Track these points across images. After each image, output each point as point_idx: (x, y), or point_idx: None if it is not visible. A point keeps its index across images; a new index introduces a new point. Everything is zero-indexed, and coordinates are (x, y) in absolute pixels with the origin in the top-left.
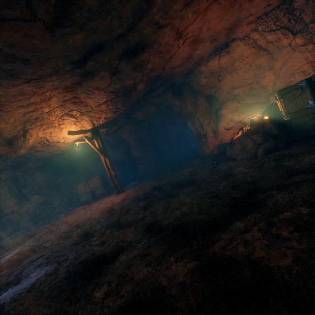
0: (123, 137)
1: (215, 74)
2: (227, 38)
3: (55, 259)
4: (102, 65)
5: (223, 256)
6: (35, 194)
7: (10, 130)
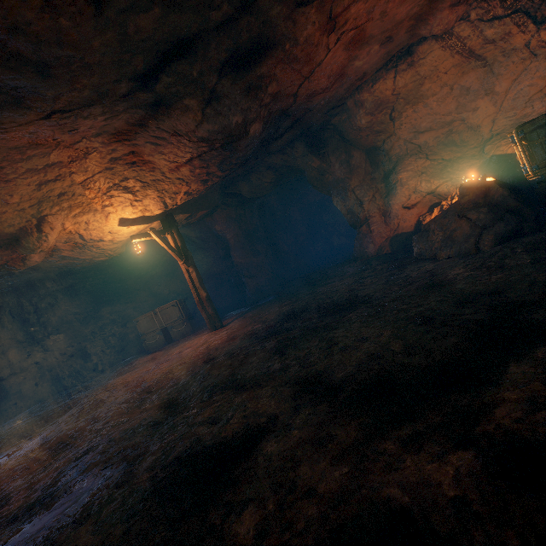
0: (216, 229)
1: (386, 107)
2: (411, 37)
3: (120, 454)
4: (187, 84)
5: (535, 437)
6: (61, 337)
7: (12, 218)
